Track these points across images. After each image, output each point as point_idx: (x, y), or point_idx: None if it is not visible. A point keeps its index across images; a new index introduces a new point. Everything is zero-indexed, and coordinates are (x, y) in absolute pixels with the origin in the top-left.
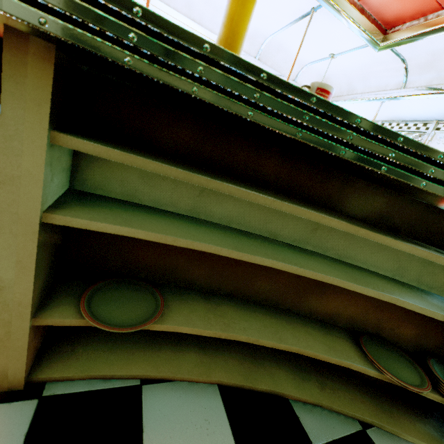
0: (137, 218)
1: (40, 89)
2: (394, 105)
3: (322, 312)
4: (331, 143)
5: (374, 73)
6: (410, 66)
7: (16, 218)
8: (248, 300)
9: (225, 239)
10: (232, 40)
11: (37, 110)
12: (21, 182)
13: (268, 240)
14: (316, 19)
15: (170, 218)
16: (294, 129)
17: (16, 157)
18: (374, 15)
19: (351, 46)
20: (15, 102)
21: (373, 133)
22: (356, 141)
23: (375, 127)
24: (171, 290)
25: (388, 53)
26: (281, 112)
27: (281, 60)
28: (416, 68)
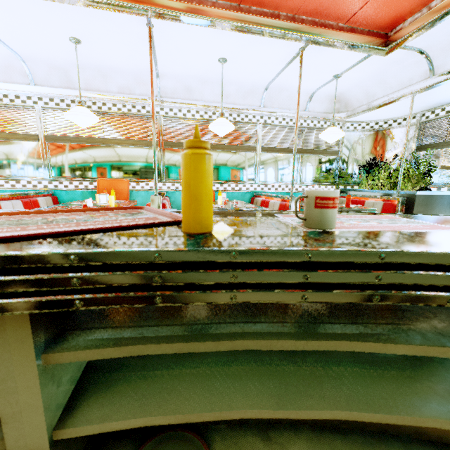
0: (156, 386)
1: (20, 328)
2: (428, 94)
3: (435, 430)
4: (353, 292)
5: (390, 74)
6: (430, 53)
7: (26, 449)
8: (322, 427)
9: (264, 383)
10: (195, 204)
11: (21, 347)
12: (23, 415)
13: (321, 354)
14: (306, 55)
15: (195, 366)
16: (295, 293)
17: (13, 395)
18: (367, 28)
19: (353, 62)
20: (0, 348)
21: (411, 263)
22: (390, 279)
23: (411, 256)
24: (222, 435)
25: (398, 51)
26: (270, 281)
27: (286, 98)
28: (439, 52)
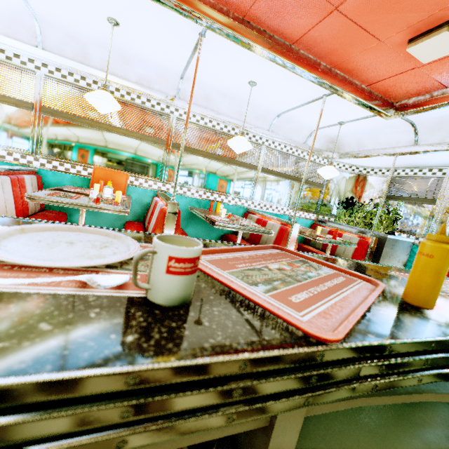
0: (324, 427)
1: None
2: (407, 157)
3: None
4: None
5: (382, 133)
6: (419, 127)
7: None
8: None
9: (400, 424)
10: (438, 287)
11: None
12: None
13: None
14: (326, 100)
15: None
16: None
17: (277, 448)
18: (380, 94)
19: (360, 116)
20: None
21: None
22: None
23: None
24: None
25: (396, 118)
26: None
27: (291, 129)
28: (425, 128)
